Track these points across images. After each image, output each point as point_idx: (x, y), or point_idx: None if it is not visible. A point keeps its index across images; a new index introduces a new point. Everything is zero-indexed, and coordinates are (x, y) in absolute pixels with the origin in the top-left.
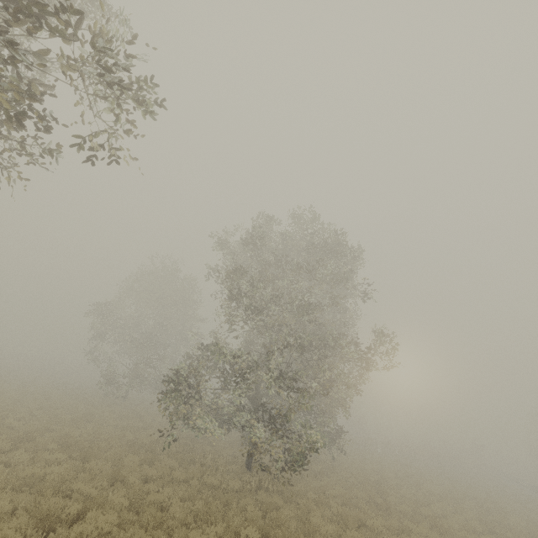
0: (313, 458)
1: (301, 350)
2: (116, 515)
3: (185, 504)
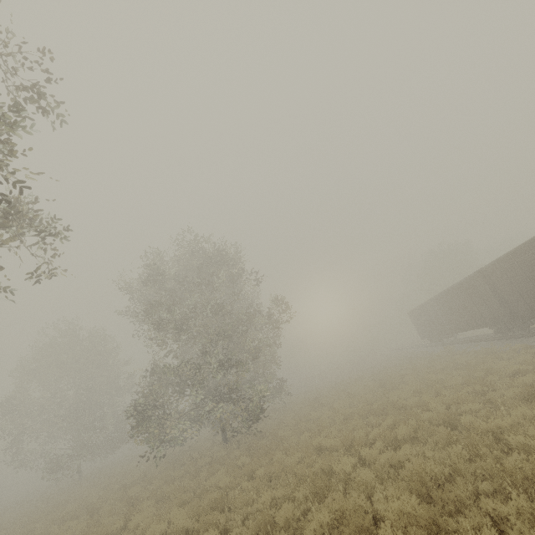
0: (270, 411)
1: (227, 338)
2: (152, 507)
3: (194, 480)
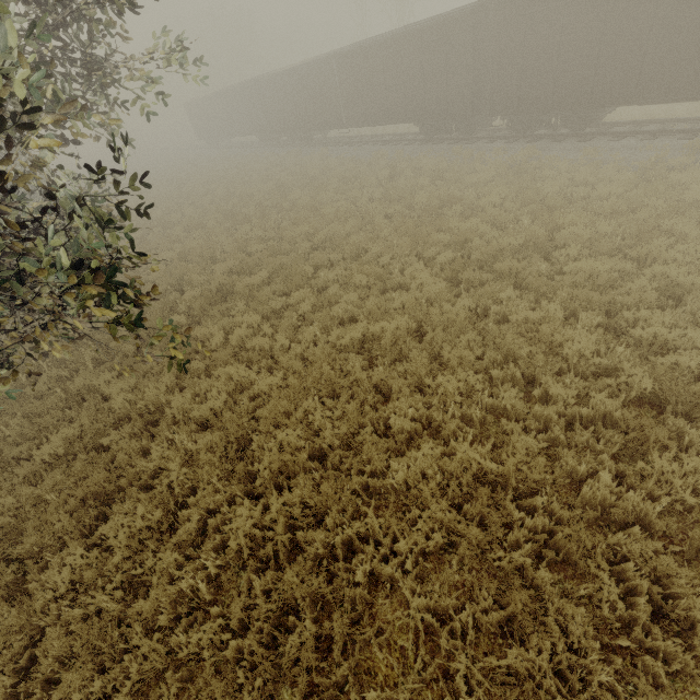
0: None
1: None
2: None
3: None
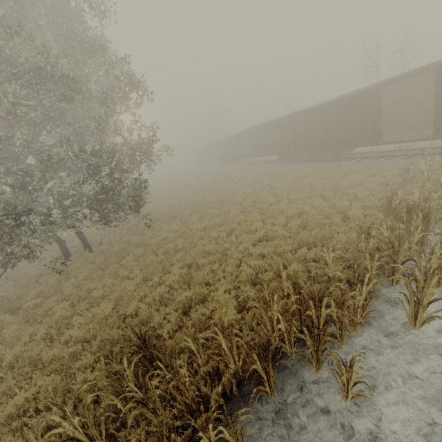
0: None
1: None
2: None
3: None
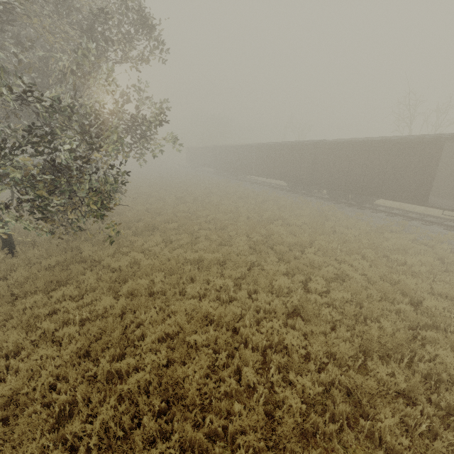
0: None
1: None
2: None
3: None
